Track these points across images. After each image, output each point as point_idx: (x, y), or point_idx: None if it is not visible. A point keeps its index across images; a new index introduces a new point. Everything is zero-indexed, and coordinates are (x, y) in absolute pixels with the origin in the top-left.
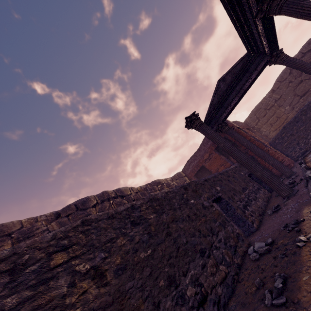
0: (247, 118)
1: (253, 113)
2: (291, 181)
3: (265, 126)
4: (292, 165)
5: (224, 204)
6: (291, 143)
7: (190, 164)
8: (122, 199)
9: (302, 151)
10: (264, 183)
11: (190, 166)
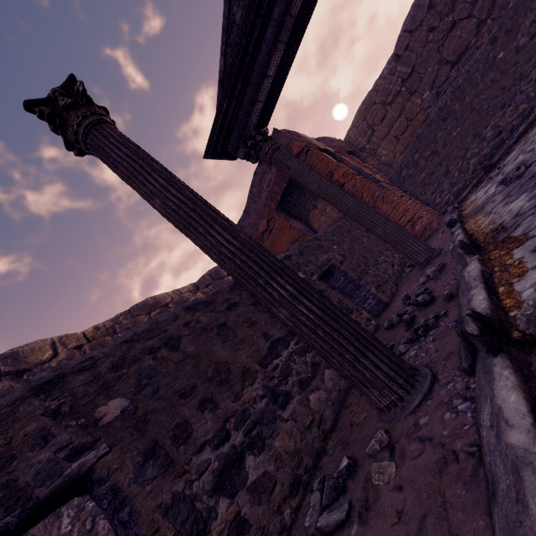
0: (350, 129)
1: (360, 117)
2: (421, 300)
3: (386, 143)
4: (435, 225)
5: (105, 510)
6: (434, 173)
7: None
8: (14, 382)
9: (456, 190)
10: (364, 289)
11: None
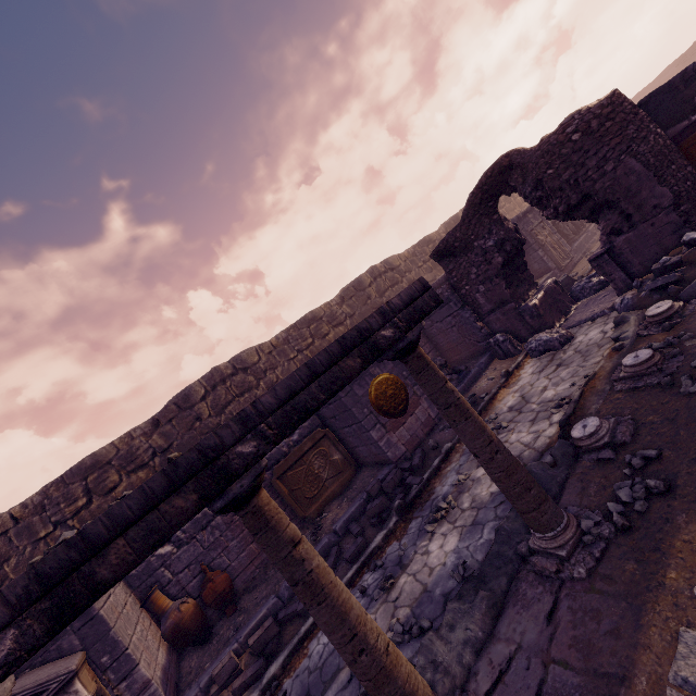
0: None
1: None
2: None
3: None
4: None
5: None
6: None
7: (638, 97)
8: None
9: None
10: None
11: (637, 100)
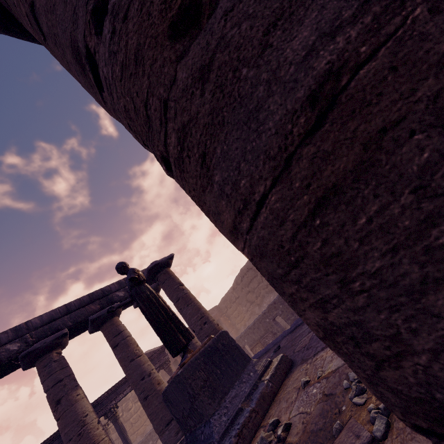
0: (219, 304)
1: (222, 302)
2: None
3: (232, 317)
4: None
5: None
6: None
7: None
8: None
9: None
10: None
11: None
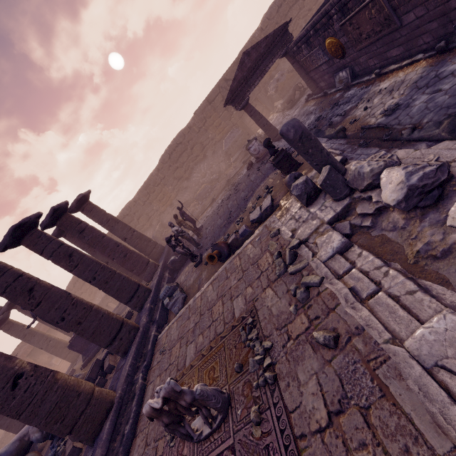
0: None
1: None
2: None
3: None
4: None
5: None
6: None
7: None
8: None
9: None
10: None
11: None
